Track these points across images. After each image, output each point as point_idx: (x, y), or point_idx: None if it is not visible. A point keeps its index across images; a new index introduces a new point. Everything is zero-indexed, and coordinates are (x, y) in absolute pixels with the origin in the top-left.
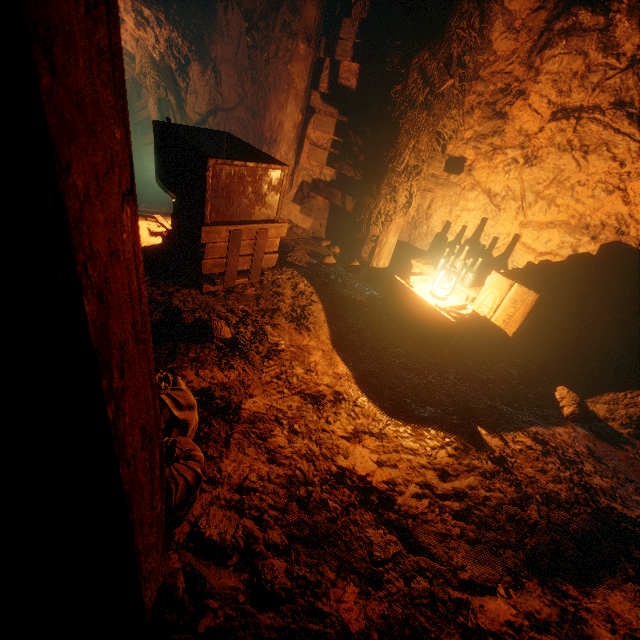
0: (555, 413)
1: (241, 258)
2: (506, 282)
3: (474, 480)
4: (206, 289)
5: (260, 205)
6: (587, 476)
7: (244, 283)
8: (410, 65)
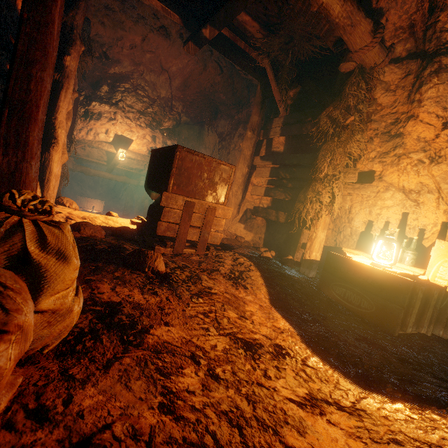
0: None
1: (191, 228)
2: None
3: None
4: (157, 250)
5: (212, 190)
6: None
7: (191, 253)
8: (320, 116)
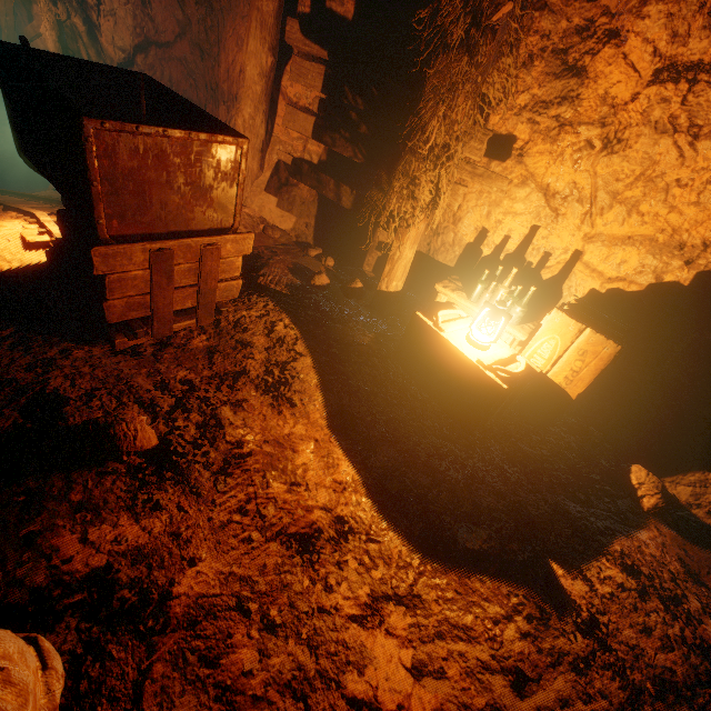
0: (632, 505)
1: (178, 292)
2: (573, 326)
3: (564, 681)
4: (121, 344)
5: (203, 205)
6: (697, 623)
7: (189, 328)
8: None
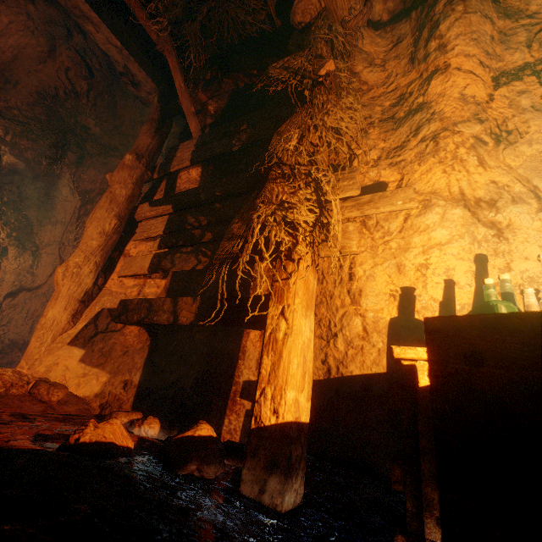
0: None
1: None
2: None
3: None
4: None
5: None
6: None
7: None
8: (267, 70)
